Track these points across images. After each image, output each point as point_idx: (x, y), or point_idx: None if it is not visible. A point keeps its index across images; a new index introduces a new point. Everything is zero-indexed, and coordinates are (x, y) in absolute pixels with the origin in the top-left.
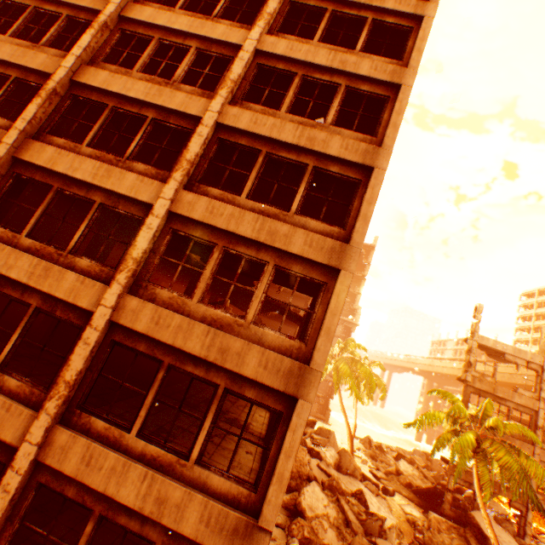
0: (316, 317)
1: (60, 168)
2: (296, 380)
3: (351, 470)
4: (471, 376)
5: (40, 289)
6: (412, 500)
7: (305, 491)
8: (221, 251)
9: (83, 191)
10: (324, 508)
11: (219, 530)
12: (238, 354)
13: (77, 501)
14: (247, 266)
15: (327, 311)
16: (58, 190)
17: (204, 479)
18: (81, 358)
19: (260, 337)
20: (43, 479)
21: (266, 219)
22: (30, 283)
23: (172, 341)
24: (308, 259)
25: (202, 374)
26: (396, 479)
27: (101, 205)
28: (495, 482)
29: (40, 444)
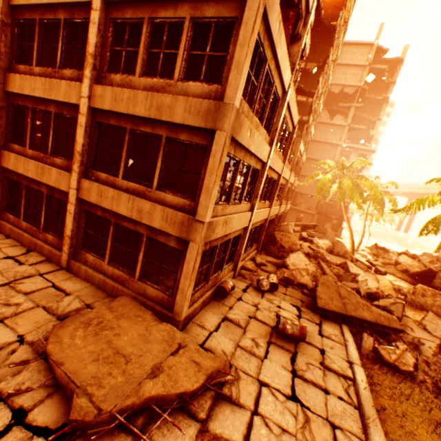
0: (229, 57)
1: (33, 0)
2: (213, 116)
3: (341, 253)
4: None
5: (51, 99)
6: (405, 280)
7: (290, 256)
8: (149, 25)
9: (53, 15)
10: (305, 266)
11: (173, 224)
12: (169, 108)
13: (104, 218)
14: (209, 68)
15: (236, 45)
16: (40, 22)
17: (163, 199)
18: (81, 137)
19: (185, 91)
20: (86, 208)
21: None
22: (46, 97)
23: (127, 111)
24: None
25: (150, 131)
26: (392, 268)
27: (66, 22)
28: None
29: (77, 189)
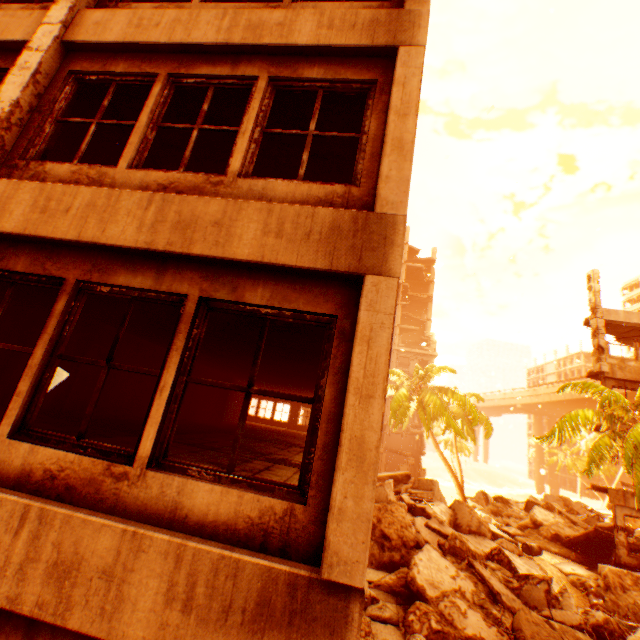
0: (368, 136)
1: None
2: (352, 242)
3: (474, 526)
4: (607, 365)
5: None
6: (567, 556)
7: (417, 561)
8: (167, 86)
9: None
10: (453, 581)
11: (220, 617)
12: (216, 225)
13: None
14: None
15: (388, 114)
16: None
17: (174, 499)
18: None
19: (260, 194)
20: None
21: (239, 12)
22: None
23: (76, 234)
24: (331, 49)
25: (147, 284)
26: (536, 534)
27: None
28: None
29: None
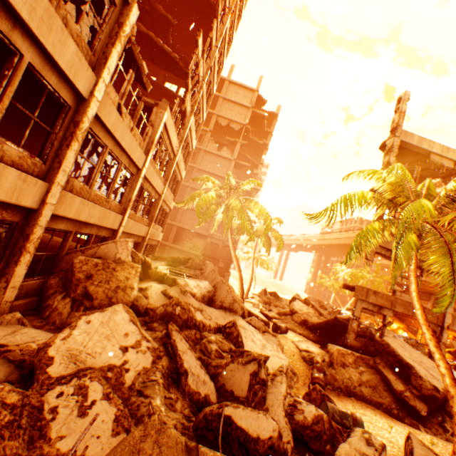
0: None
1: None
2: None
3: (228, 303)
4: None
5: None
6: (308, 337)
7: (79, 324)
8: None
9: None
10: (120, 354)
11: None
12: None
13: None
14: None
15: None
16: None
17: None
18: None
19: None
20: None
21: None
22: None
23: None
24: None
25: None
26: (290, 319)
27: None
28: (409, 303)
29: None
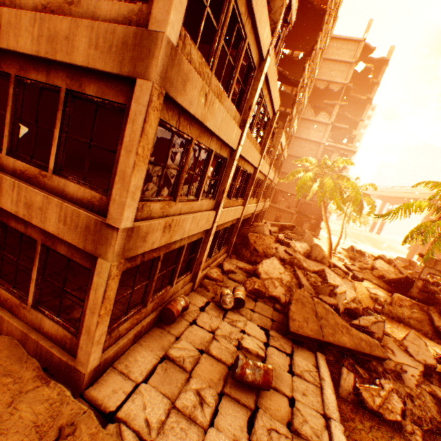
0: None
1: None
2: (132, 54)
3: (319, 258)
4: None
5: None
6: (381, 287)
7: (263, 263)
8: None
9: None
10: (279, 275)
11: (75, 229)
12: (67, 40)
13: None
14: None
15: None
16: None
17: (63, 188)
18: None
19: (93, 13)
20: None
21: None
22: None
23: (7, 45)
24: None
25: (44, 80)
26: (369, 273)
27: None
28: None
29: None
